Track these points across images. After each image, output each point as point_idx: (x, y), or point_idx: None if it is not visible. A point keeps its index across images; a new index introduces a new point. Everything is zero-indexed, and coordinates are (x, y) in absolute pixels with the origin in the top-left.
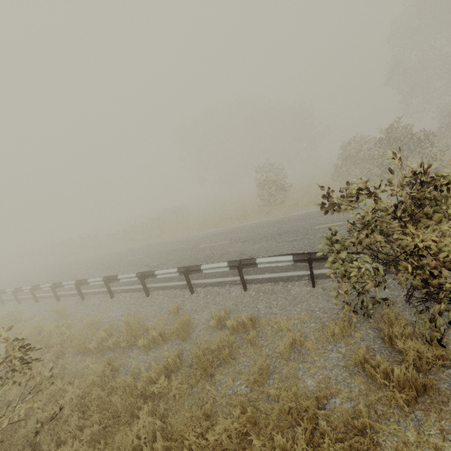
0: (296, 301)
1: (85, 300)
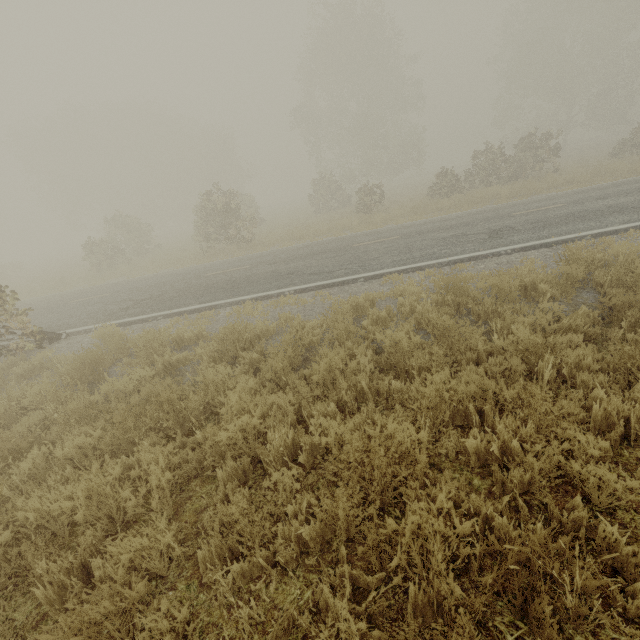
0: None
1: None
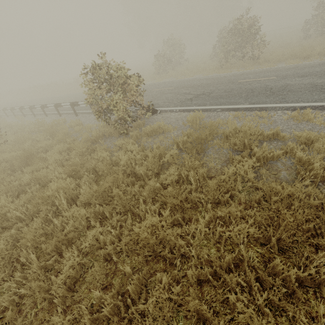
0: None
1: (36, 117)
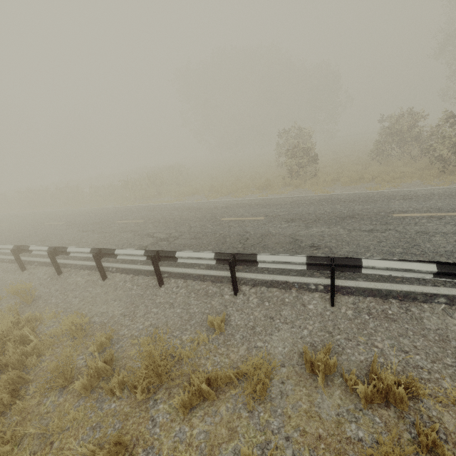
0: (453, 348)
1: (63, 276)
